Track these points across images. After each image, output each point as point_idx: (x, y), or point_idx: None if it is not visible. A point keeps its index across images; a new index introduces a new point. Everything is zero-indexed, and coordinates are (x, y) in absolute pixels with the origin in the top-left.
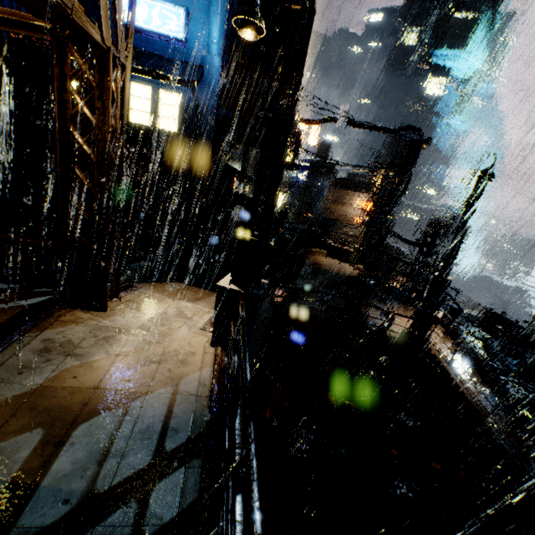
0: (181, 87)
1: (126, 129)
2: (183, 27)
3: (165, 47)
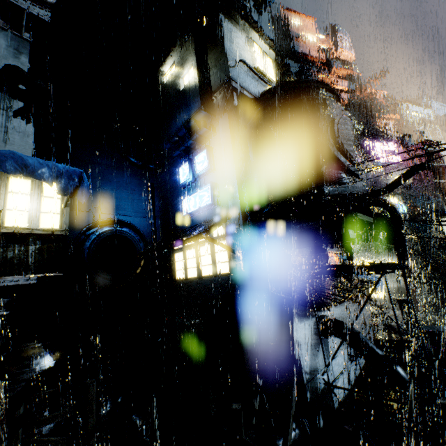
0: (225, 234)
1: (199, 283)
2: (210, 195)
3: (210, 213)
